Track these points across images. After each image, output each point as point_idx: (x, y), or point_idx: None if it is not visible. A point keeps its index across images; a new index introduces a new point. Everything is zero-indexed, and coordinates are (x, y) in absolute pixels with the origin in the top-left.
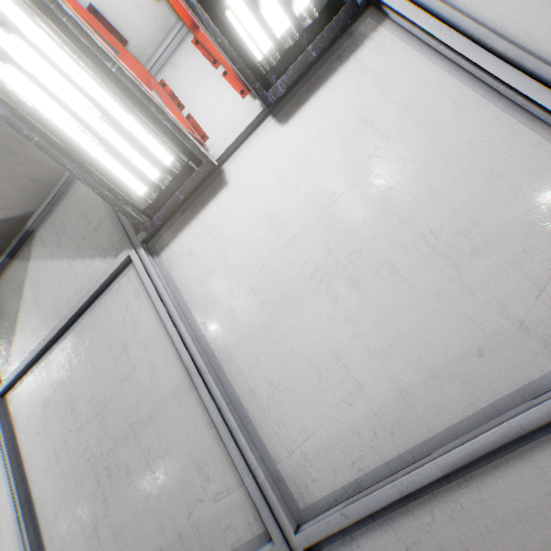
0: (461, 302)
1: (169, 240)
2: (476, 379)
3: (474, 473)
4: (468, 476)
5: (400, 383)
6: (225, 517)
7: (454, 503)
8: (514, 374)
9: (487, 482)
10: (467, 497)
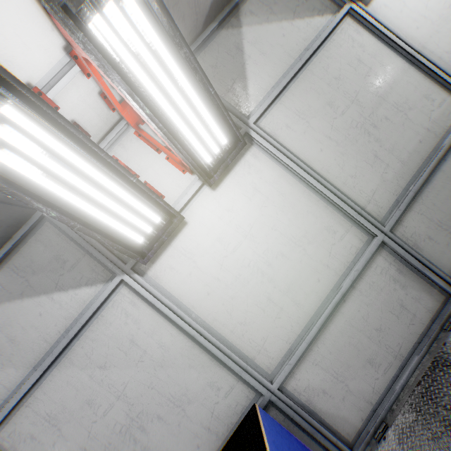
0: None
1: (369, 2)
2: None
3: None
4: None
5: None
6: (445, 111)
7: None
8: None
9: None
10: None
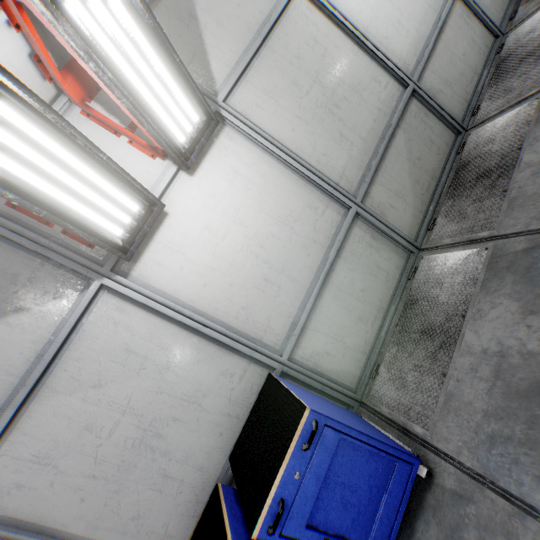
0: (418, 2)
1: None
2: (427, 23)
3: (435, 47)
4: (434, 48)
5: (415, 28)
6: (390, 93)
7: (435, 56)
8: (432, 20)
9: (437, 48)
10: (436, 53)
